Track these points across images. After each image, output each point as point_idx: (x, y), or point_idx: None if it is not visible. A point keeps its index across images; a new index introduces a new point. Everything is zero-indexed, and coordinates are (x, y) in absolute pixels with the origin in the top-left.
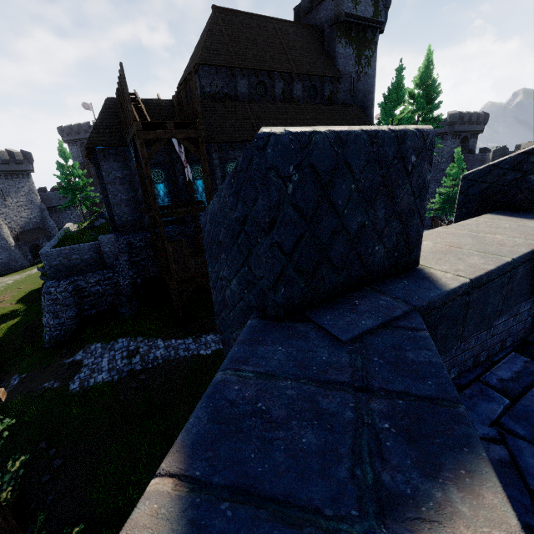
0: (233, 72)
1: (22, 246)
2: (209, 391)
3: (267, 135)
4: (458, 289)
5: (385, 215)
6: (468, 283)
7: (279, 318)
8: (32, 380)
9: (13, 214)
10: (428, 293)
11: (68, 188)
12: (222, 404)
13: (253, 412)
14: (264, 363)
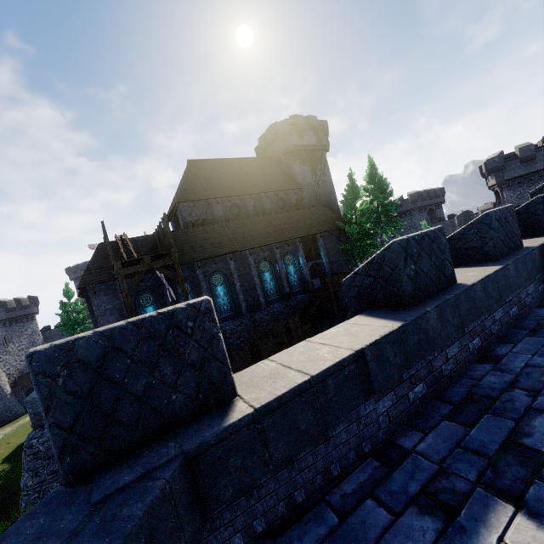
0: (208, 202)
1: (19, 392)
2: None
3: (31, 355)
4: (238, 422)
5: (175, 370)
6: (251, 413)
7: (70, 484)
8: None
9: (13, 359)
10: (207, 432)
11: (67, 324)
12: None
13: None
14: (15, 540)
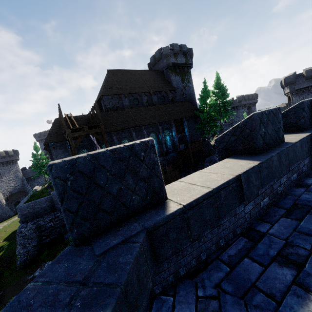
0: (120, 96)
1: (10, 203)
2: (15, 297)
3: (51, 165)
4: (175, 212)
5: (134, 181)
6: (182, 208)
7: (77, 245)
8: (6, 296)
9: (6, 185)
10: (157, 217)
11: (37, 166)
12: (15, 303)
13: (25, 306)
14: (52, 275)
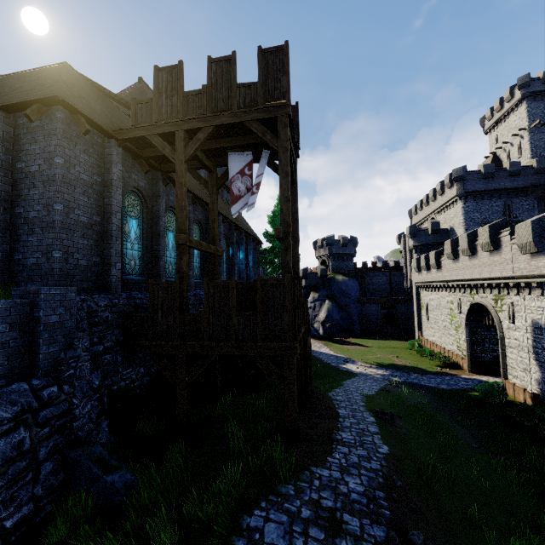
0: None
1: None
2: None
3: None
4: None
5: None
6: None
7: None
8: None
9: None
10: None
11: None
12: None
13: None
14: None
